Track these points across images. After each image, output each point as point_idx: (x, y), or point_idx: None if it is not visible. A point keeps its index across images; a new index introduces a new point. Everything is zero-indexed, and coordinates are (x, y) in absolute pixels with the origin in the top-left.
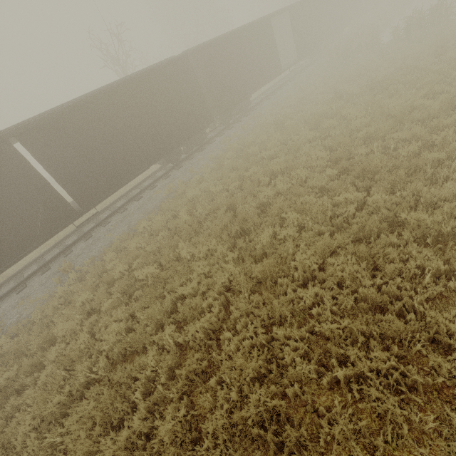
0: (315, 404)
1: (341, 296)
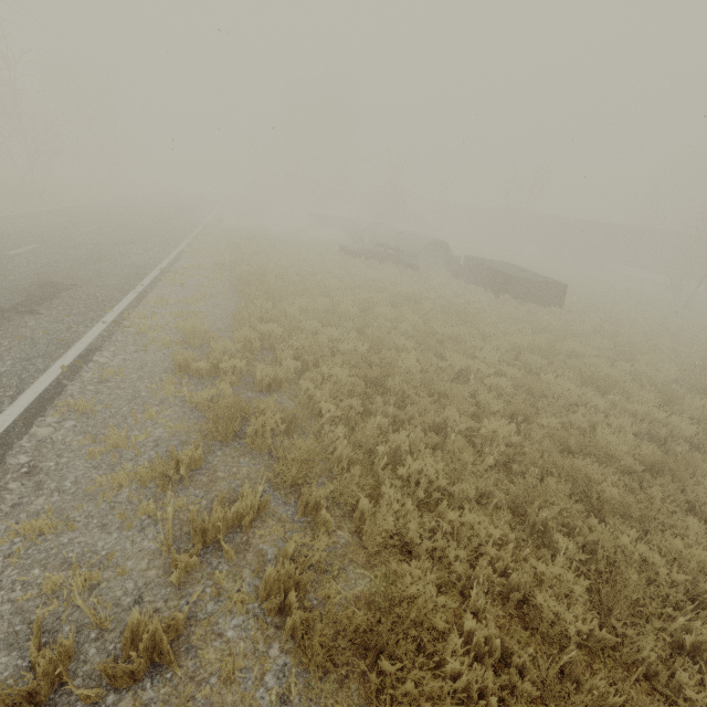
0: None
1: None
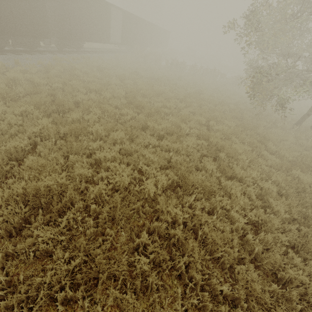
0: (87, 190)
1: (114, 146)
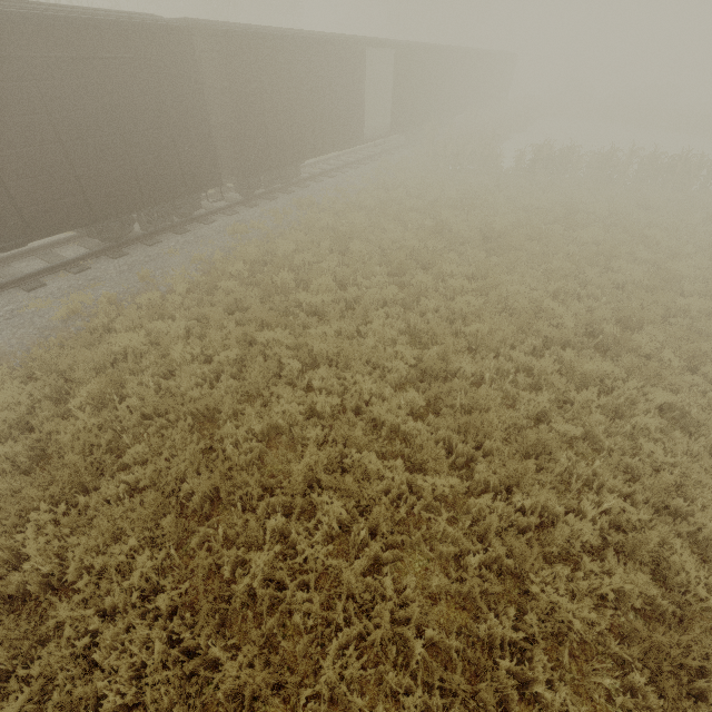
0: None
1: None
